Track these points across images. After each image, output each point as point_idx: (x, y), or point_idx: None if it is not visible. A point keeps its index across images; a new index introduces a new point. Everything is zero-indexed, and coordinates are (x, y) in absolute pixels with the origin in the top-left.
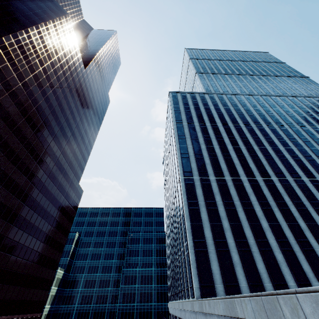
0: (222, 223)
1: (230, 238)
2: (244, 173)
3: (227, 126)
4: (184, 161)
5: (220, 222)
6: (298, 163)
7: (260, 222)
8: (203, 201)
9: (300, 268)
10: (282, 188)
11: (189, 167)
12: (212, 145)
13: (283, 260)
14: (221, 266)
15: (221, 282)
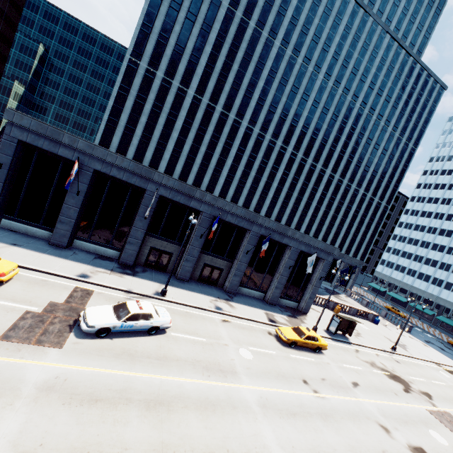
0: (141, 117)
1: (139, 130)
2: (196, 88)
3: (231, 13)
4: (141, 37)
5: (139, 116)
6: (256, 107)
7: (173, 132)
8: (136, 92)
9: (174, 167)
10: (217, 119)
11: (142, 47)
12: (189, 34)
13: (168, 159)
14: (120, 141)
15: (115, 149)
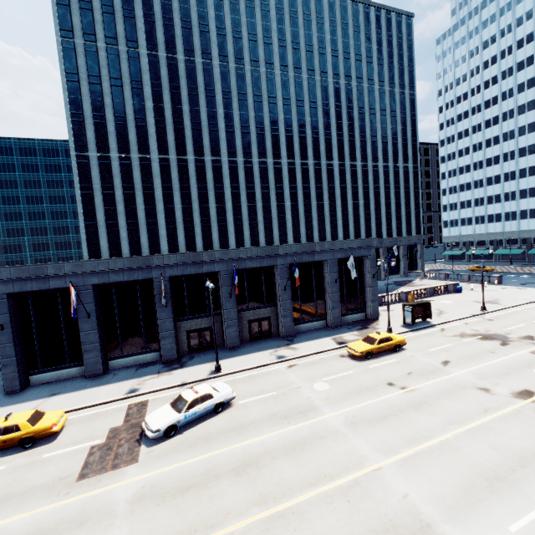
0: (117, 207)
1: (122, 220)
2: (157, 150)
3: (154, 57)
4: (76, 128)
5: (114, 207)
6: (228, 137)
7: (157, 205)
8: (99, 184)
9: (175, 239)
10: (195, 169)
11: (83, 138)
12: (122, 100)
13: (165, 234)
14: (109, 242)
15: (107, 252)
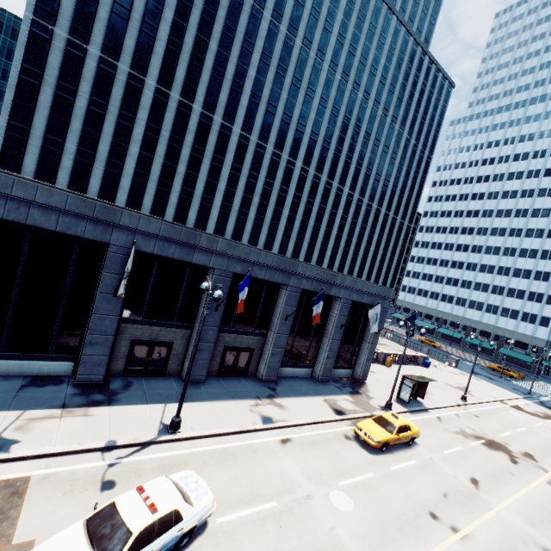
0: (71, 122)
1: (72, 143)
2: (157, 76)
3: None
4: None
5: (67, 119)
6: (250, 107)
7: (130, 146)
8: (55, 78)
9: (140, 199)
10: (197, 124)
11: (54, 2)
12: None
13: (128, 187)
14: (39, 163)
15: (31, 176)
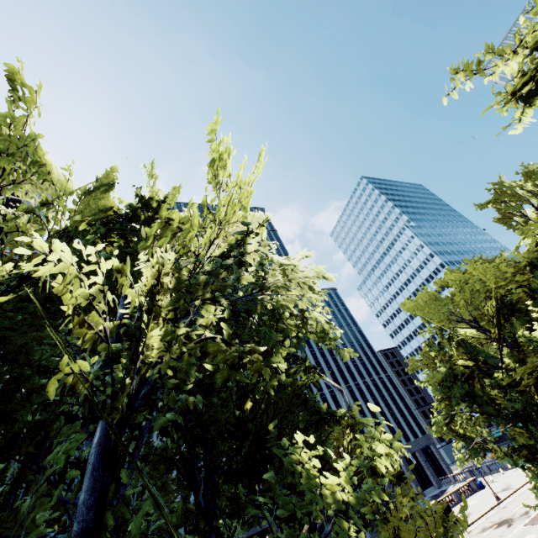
0: None
1: None
2: None
3: None
4: None
5: None
6: None
7: None
8: None
9: None
10: None
11: None
12: None
13: None
14: None
15: None
